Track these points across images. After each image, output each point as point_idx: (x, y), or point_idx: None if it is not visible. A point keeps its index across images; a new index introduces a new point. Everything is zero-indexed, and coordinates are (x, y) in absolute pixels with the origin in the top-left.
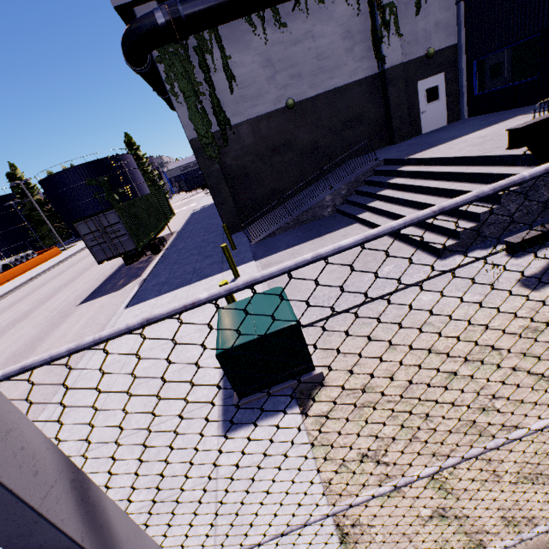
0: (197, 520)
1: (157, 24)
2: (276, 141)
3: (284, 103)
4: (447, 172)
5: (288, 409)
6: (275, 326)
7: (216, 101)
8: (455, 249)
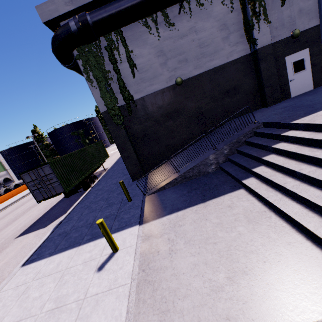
0: None
1: (71, 30)
2: (169, 109)
3: (174, 81)
4: None
5: None
6: None
7: (122, 83)
8: None
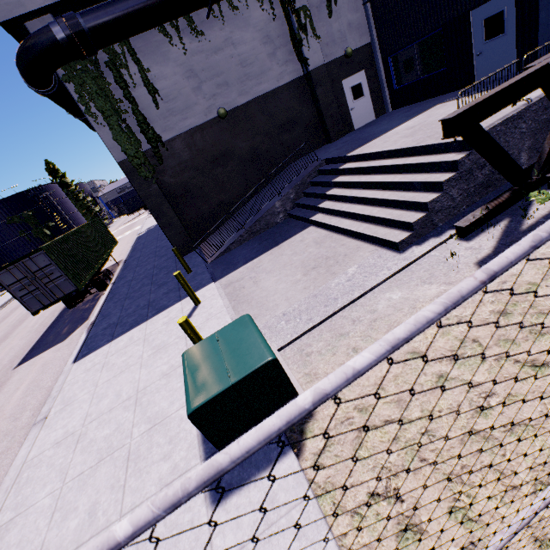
0: None
1: (56, 39)
2: (214, 152)
3: (215, 113)
4: (388, 166)
5: (282, 456)
6: (250, 366)
7: (142, 118)
8: (411, 240)
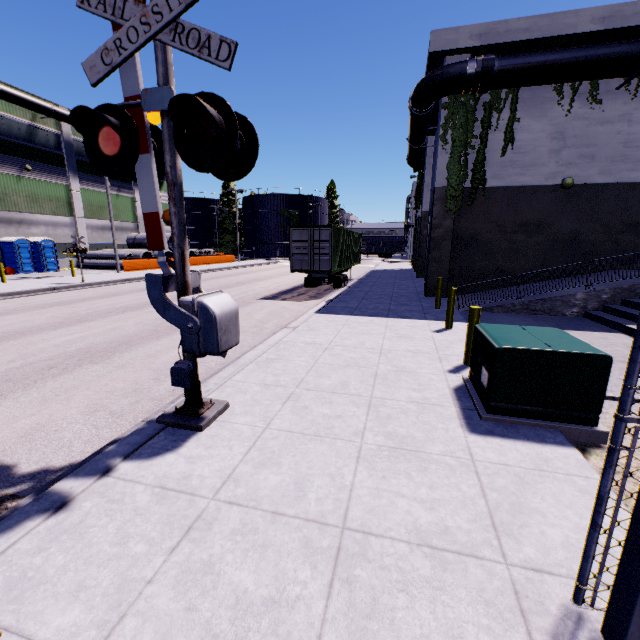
0: (456, 479)
1: (465, 72)
2: (529, 217)
3: (558, 181)
4: None
5: (560, 445)
6: (578, 349)
7: (481, 158)
8: None
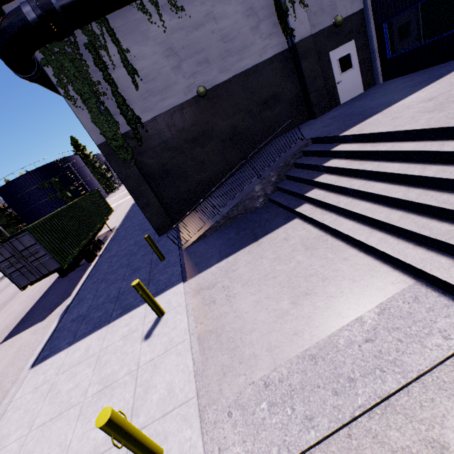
0: None
1: (27, 20)
2: (194, 132)
3: (195, 92)
4: (410, 151)
5: None
6: None
7: (121, 100)
8: None
